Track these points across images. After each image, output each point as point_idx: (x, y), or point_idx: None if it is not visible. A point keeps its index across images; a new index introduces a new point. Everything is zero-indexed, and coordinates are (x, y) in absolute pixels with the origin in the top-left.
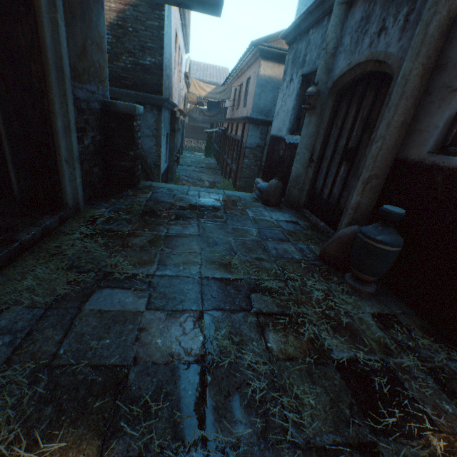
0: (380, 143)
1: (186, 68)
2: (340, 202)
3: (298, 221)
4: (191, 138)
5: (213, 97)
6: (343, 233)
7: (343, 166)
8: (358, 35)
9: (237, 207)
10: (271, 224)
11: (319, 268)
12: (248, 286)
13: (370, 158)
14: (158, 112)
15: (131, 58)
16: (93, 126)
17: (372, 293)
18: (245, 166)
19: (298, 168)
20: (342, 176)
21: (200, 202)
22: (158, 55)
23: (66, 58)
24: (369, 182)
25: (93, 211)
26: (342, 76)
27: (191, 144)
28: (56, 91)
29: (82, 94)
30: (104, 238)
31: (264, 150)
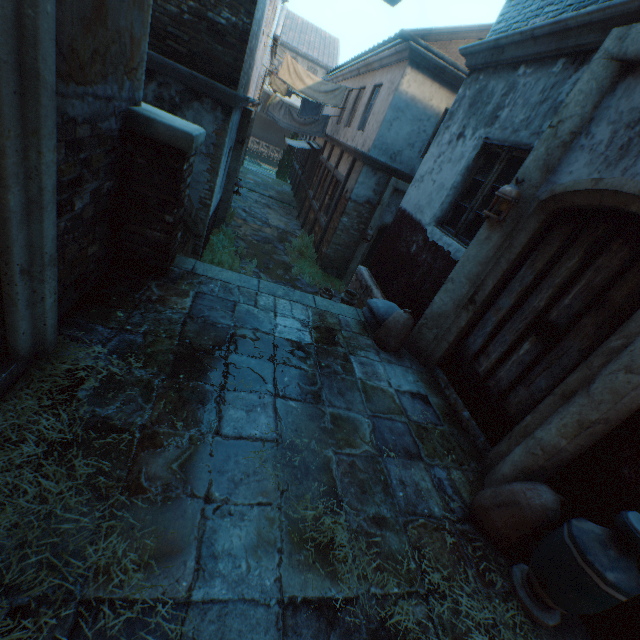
0: (639, 379)
1: (277, 28)
2: (509, 399)
3: (429, 395)
4: (259, 138)
5: (314, 96)
6: (527, 501)
7: (530, 342)
8: (631, 136)
9: (336, 349)
10: (391, 404)
11: (472, 545)
12: (367, 627)
13: (610, 391)
14: (225, 116)
15: (192, 3)
16: (98, 167)
17: (554, 624)
18: (341, 227)
19: (445, 302)
20: (523, 358)
21: (277, 330)
22: (245, 12)
23: (50, 40)
24: (591, 426)
25: (76, 354)
26: (573, 192)
27: (257, 148)
28: (10, 123)
29: (82, 108)
30: (90, 455)
31: (376, 211)
